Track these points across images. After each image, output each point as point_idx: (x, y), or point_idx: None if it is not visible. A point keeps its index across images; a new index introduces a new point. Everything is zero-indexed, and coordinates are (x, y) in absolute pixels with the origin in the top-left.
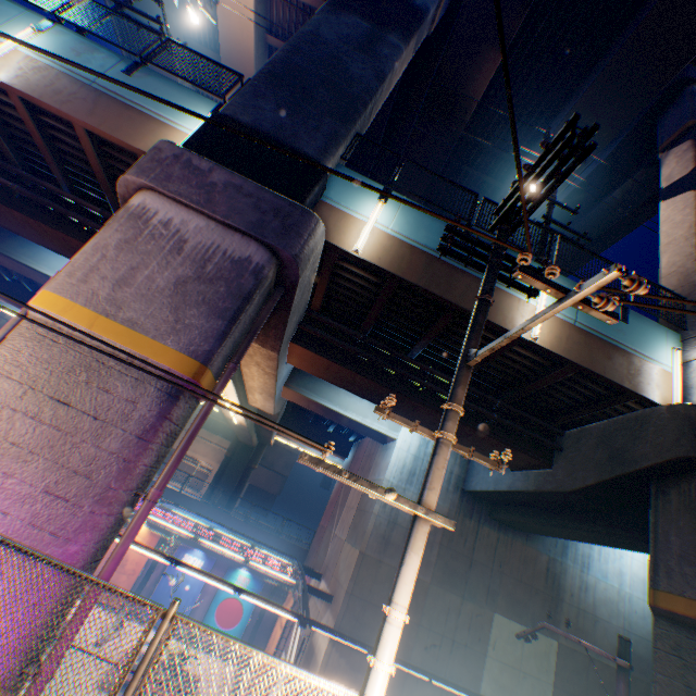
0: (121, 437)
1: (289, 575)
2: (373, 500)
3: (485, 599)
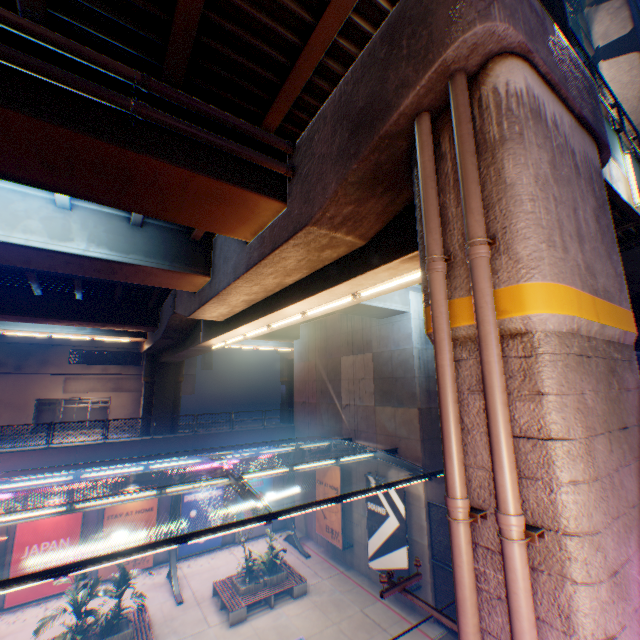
0: None
1: (368, 452)
2: (407, 368)
3: None
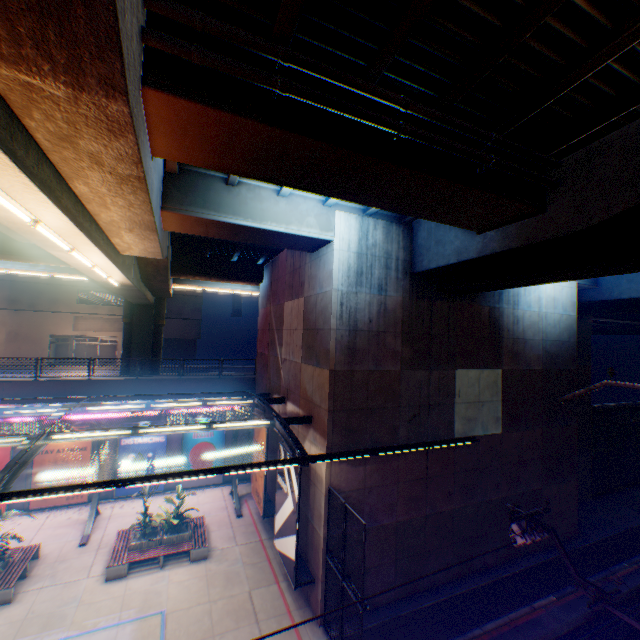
0: None
1: (262, 420)
2: (326, 317)
3: (447, 363)
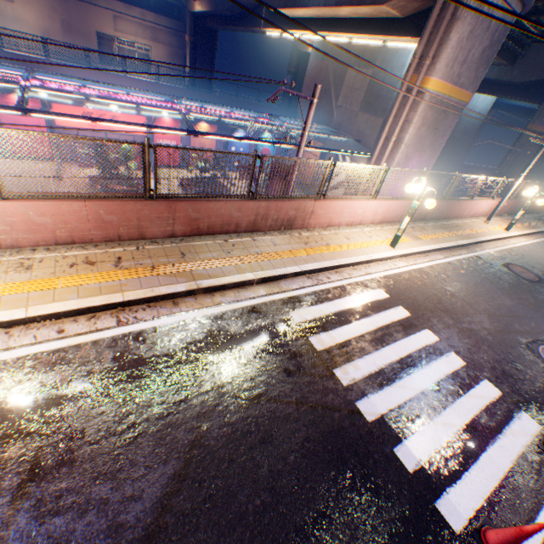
0: (446, 135)
1: (345, 139)
2: (390, 91)
3: None
